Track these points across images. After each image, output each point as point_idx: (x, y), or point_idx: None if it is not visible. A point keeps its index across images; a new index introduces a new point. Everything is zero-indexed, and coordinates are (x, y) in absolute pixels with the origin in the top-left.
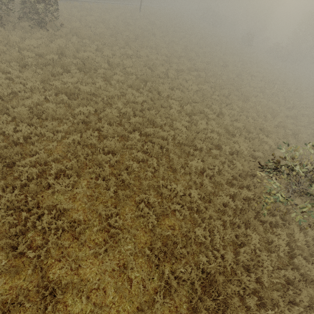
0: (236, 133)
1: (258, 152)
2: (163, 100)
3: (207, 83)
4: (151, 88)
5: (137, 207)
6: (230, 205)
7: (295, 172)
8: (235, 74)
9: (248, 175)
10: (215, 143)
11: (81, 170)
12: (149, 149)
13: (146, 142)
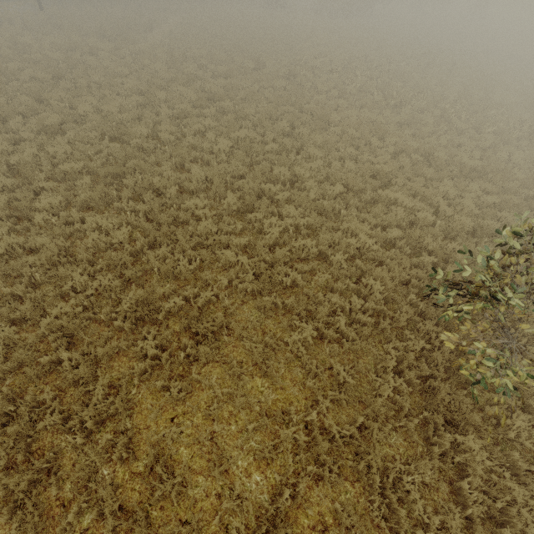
0: (339, 207)
1: (390, 227)
2: (173, 209)
3: (243, 120)
4: (135, 189)
5: (226, 531)
6: (399, 387)
7: (505, 297)
8: (284, 77)
9: (396, 291)
10: (313, 254)
11: (48, 530)
12: (192, 354)
13: (179, 333)
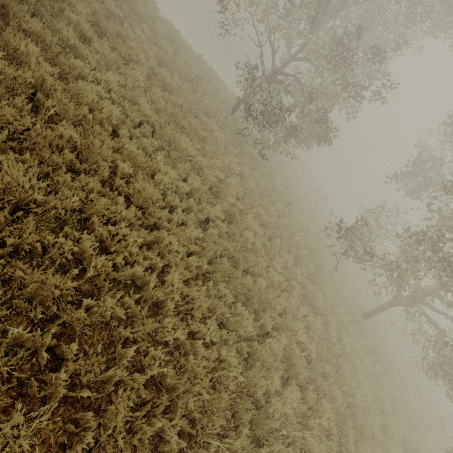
0: None
1: None
2: None
3: None
4: None
5: None
6: None
7: None
8: None
9: None
10: None
11: None
12: None
13: None
